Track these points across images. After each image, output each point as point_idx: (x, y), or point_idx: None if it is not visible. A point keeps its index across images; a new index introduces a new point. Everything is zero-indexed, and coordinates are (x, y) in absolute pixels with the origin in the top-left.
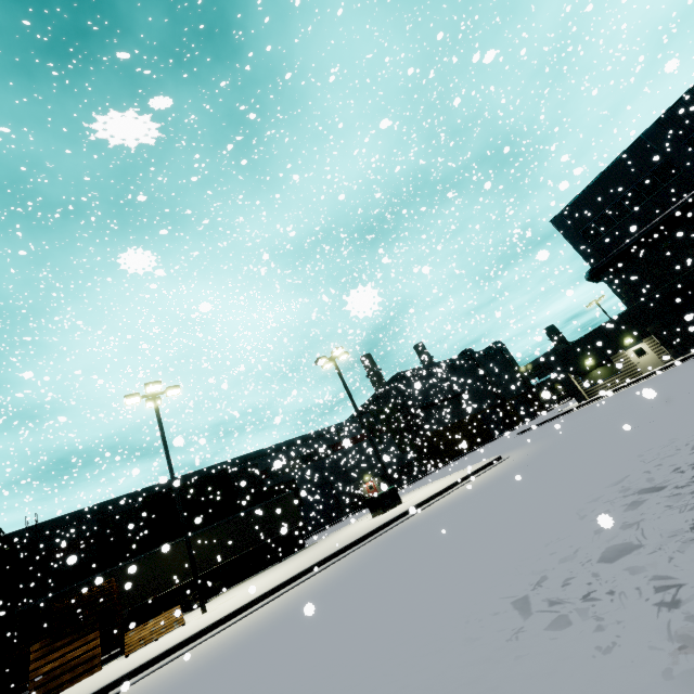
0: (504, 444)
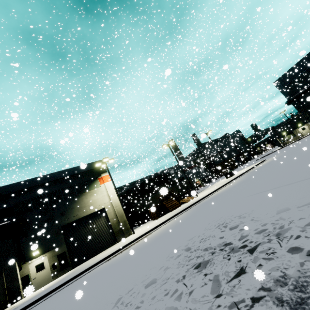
0: (253, 163)
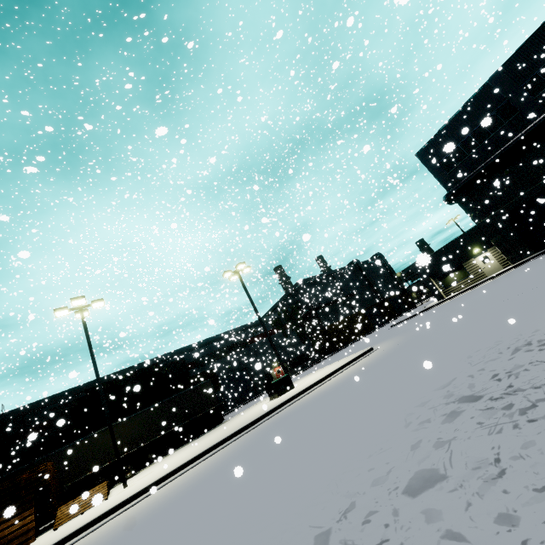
0: (380, 335)
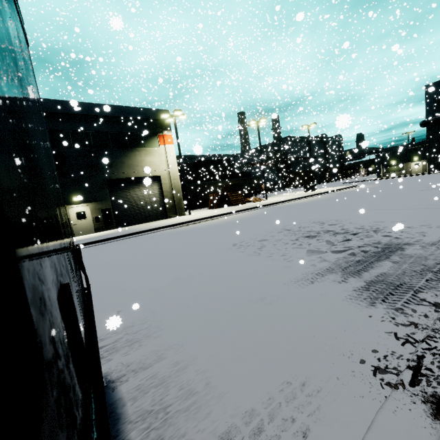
0: (338, 185)
